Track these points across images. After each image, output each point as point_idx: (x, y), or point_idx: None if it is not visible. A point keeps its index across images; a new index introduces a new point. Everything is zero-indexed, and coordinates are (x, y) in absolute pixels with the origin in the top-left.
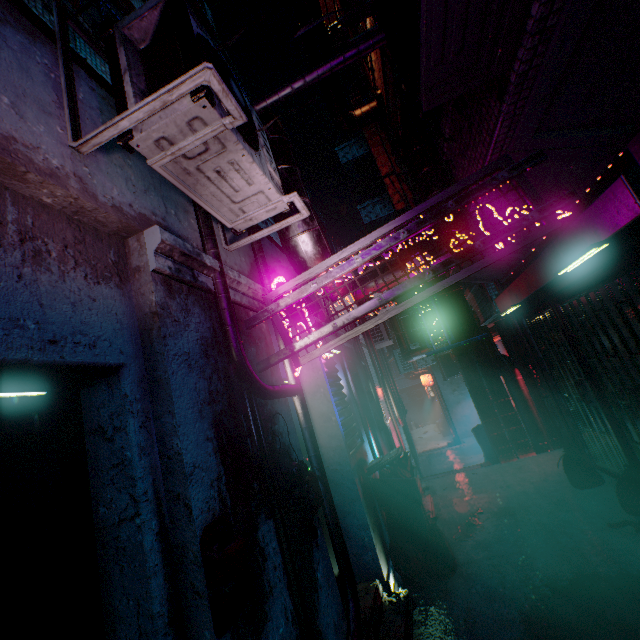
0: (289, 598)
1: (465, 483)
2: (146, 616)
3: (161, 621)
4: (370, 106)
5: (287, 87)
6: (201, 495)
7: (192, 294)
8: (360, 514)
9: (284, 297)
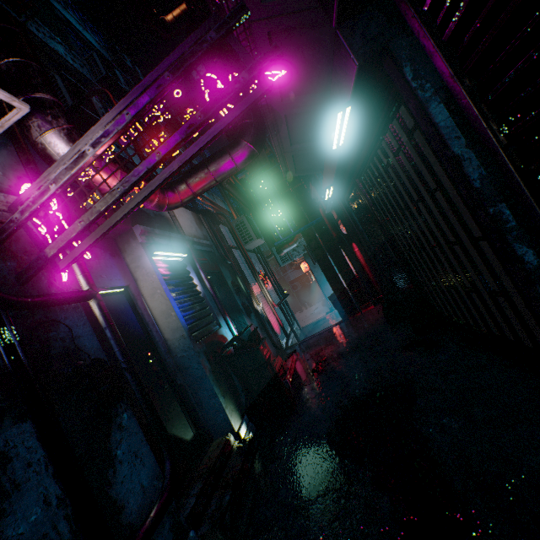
0: (56, 485)
1: (322, 341)
2: None
3: None
4: (181, 9)
5: None
6: None
7: None
8: (209, 387)
9: (26, 203)
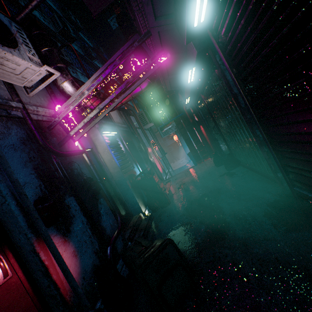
0: (84, 218)
1: (183, 175)
2: (20, 227)
3: (25, 227)
4: None
5: (29, 5)
6: (31, 191)
7: (10, 120)
8: (131, 193)
9: (60, 114)
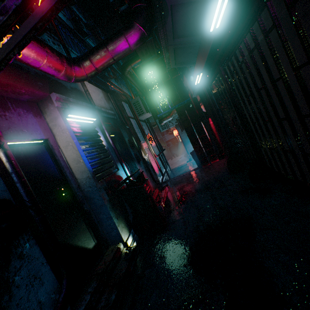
0: None
1: (184, 180)
2: None
3: None
4: None
5: None
6: None
7: None
8: (106, 212)
9: None
